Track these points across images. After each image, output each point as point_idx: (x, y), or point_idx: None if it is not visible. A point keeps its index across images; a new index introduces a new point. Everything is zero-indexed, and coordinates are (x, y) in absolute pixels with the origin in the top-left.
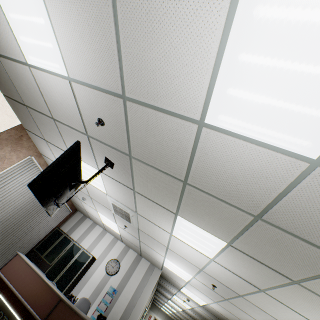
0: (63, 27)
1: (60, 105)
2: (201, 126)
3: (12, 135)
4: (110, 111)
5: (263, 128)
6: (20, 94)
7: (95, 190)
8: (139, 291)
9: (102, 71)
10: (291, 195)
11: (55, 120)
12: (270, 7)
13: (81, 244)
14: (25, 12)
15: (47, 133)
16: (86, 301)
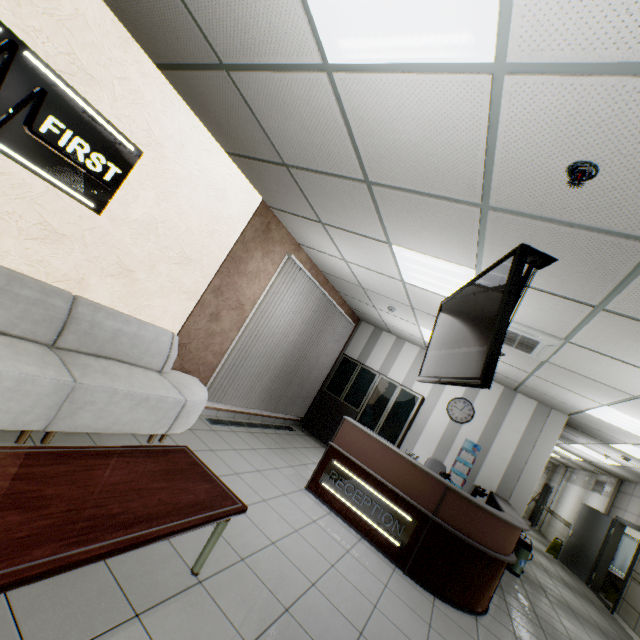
0: None
1: (408, 151)
2: None
3: (258, 228)
4: None
5: None
6: (277, 146)
7: (437, 299)
8: (524, 448)
9: None
10: None
11: (370, 185)
12: None
13: (390, 377)
14: None
15: (333, 211)
16: (437, 463)
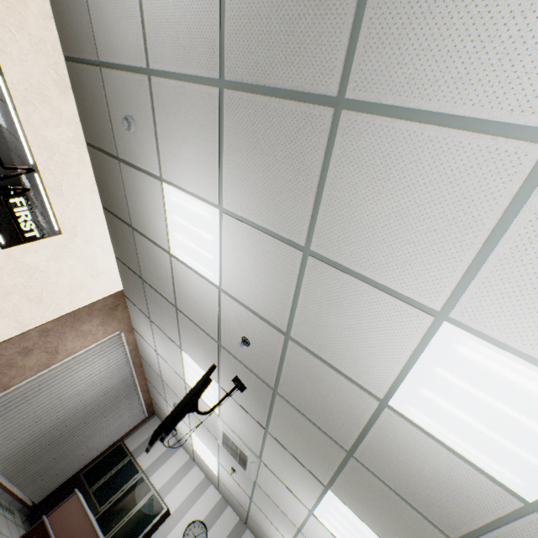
0: (234, 253)
1: (193, 301)
2: (383, 404)
3: (108, 304)
4: (264, 338)
5: (462, 441)
6: (142, 268)
7: (201, 403)
8: None
9: (267, 303)
10: (502, 532)
11: (178, 309)
12: (469, 350)
13: (151, 479)
14: (193, 222)
15: (158, 315)
16: None
